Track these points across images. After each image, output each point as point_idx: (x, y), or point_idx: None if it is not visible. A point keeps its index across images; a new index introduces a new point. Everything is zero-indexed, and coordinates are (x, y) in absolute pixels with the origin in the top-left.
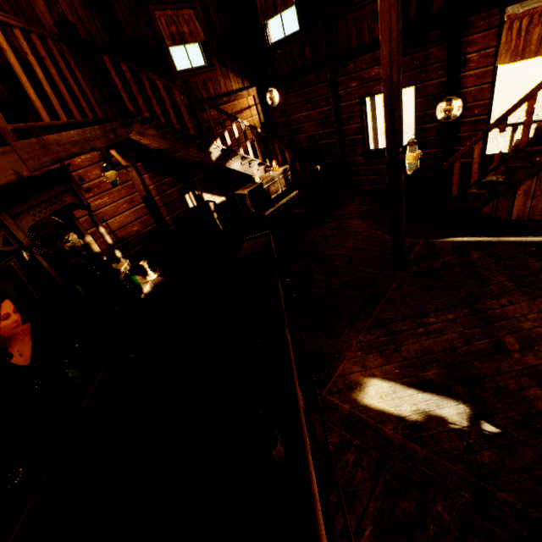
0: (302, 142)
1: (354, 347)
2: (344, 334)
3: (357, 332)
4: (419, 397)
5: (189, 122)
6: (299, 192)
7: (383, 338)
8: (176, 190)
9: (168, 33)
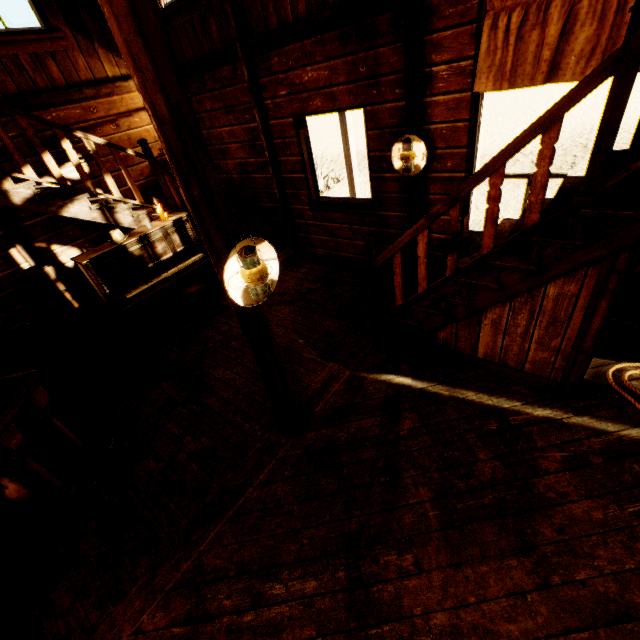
0: (232, 172)
1: None
2: (126, 599)
3: (149, 599)
4: None
5: None
6: (204, 256)
7: (179, 628)
8: None
9: None
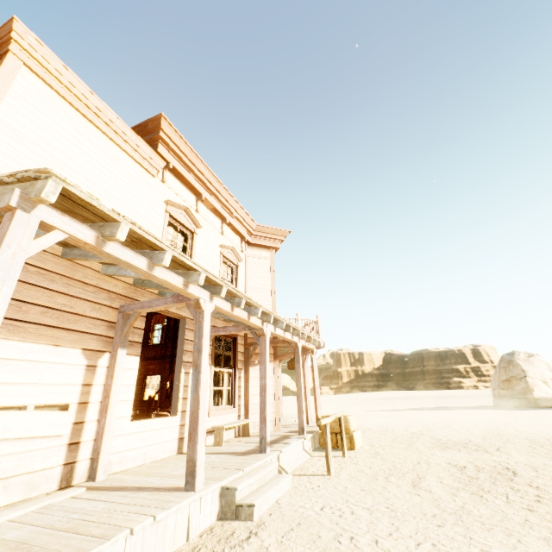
0: None
1: None
2: None
3: None
4: None
5: None
6: None
7: None
8: None
9: None
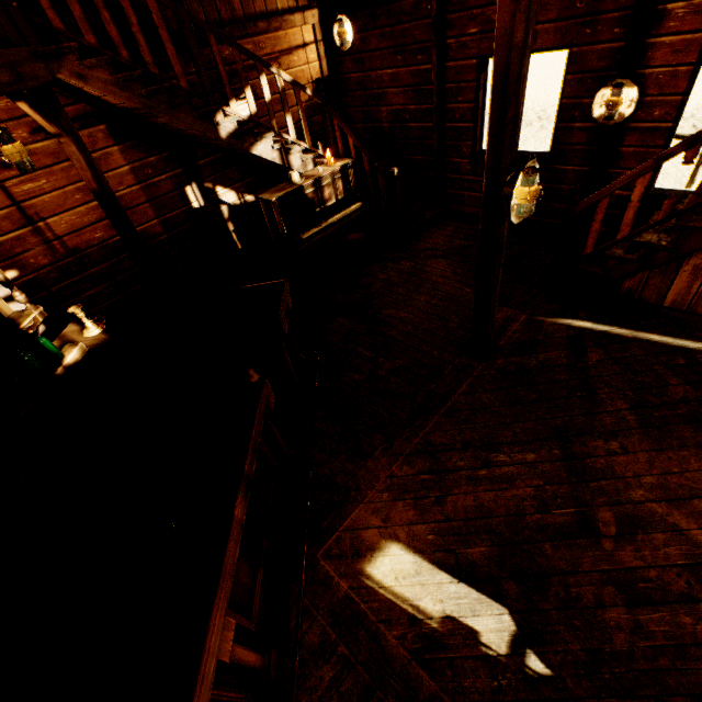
0: (383, 120)
1: (381, 484)
2: (373, 457)
3: (392, 458)
4: (450, 590)
5: (177, 63)
6: (363, 206)
7: (425, 476)
8: (170, 177)
9: None
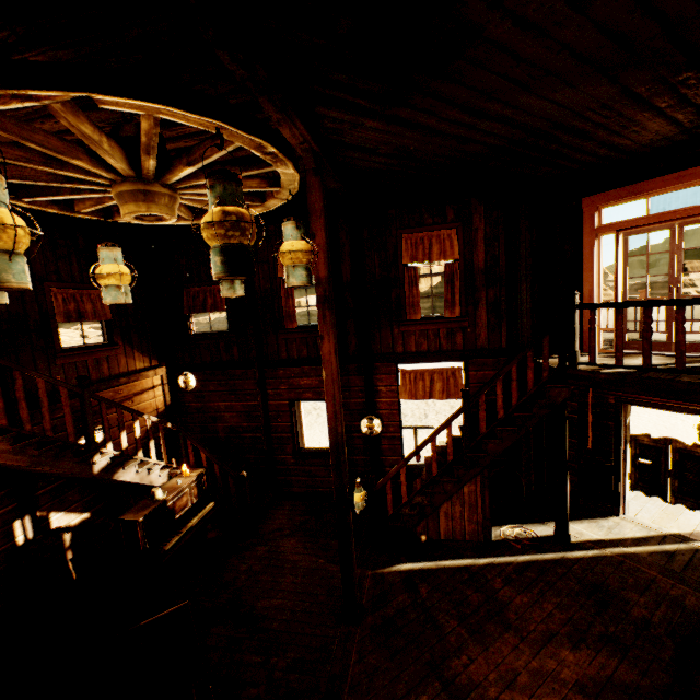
0: (220, 432)
1: None
2: None
3: None
4: None
5: (71, 425)
6: (216, 504)
7: None
8: None
9: (63, 309)
